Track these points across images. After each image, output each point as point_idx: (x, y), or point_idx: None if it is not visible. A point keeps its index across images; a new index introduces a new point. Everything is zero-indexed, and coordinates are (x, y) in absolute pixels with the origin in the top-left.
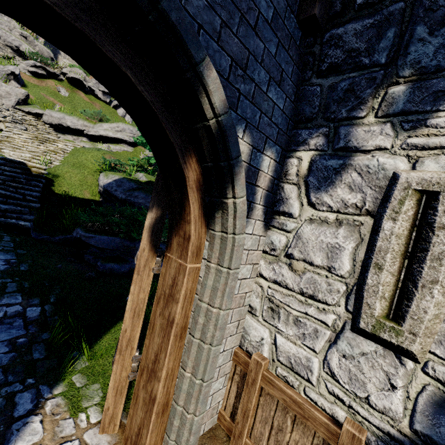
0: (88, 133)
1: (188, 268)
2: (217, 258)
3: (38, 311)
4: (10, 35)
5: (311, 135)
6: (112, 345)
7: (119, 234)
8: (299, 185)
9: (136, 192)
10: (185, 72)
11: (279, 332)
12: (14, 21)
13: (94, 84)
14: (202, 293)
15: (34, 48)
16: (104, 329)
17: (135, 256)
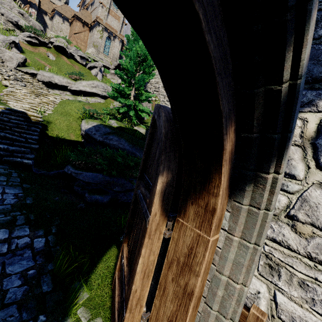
0: (71, 88)
1: (210, 242)
2: (242, 231)
3: (43, 242)
4: (11, 13)
5: (319, 96)
6: (105, 273)
7: (100, 170)
8: (304, 147)
9: (111, 136)
10: (286, 11)
11: (280, 290)
12: (14, 2)
13: (74, 50)
14: (222, 265)
15: (29, 23)
16: (97, 258)
17: (114, 189)
